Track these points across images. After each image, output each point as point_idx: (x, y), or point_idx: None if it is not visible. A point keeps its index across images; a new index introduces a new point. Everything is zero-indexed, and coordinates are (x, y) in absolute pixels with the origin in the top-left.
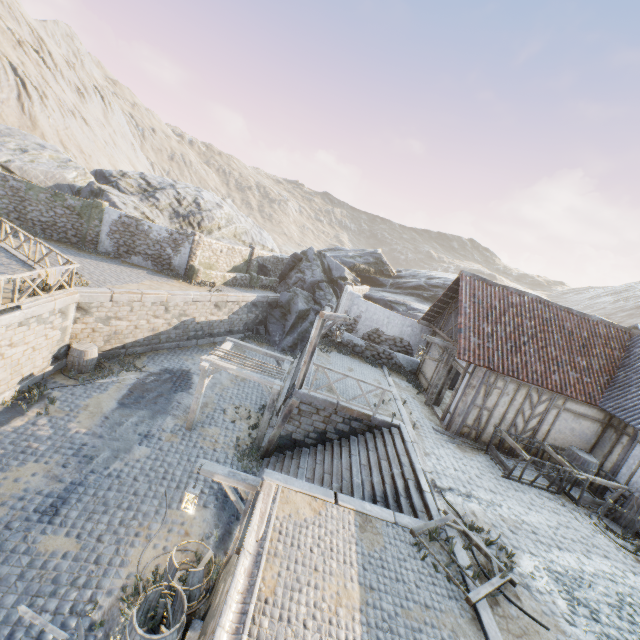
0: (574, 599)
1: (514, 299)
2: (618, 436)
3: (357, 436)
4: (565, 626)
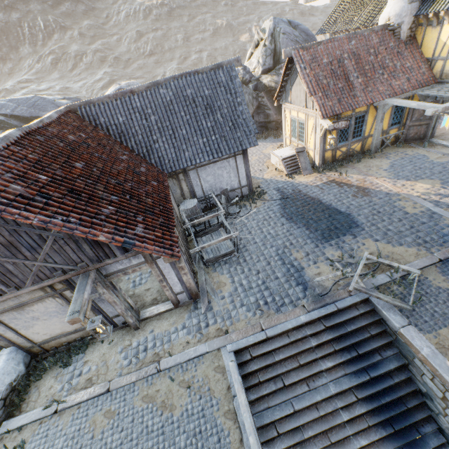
0: (333, 233)
1: (26, 154)
2: (178, 178)
3: (253, 415)
4: (361, 238)
